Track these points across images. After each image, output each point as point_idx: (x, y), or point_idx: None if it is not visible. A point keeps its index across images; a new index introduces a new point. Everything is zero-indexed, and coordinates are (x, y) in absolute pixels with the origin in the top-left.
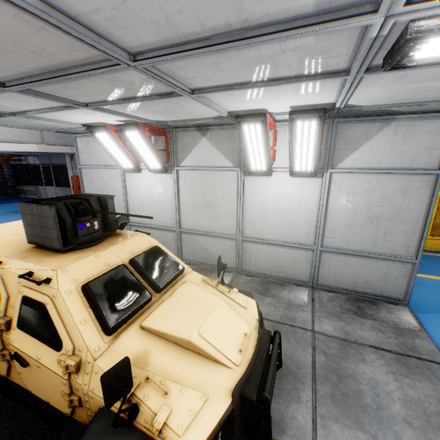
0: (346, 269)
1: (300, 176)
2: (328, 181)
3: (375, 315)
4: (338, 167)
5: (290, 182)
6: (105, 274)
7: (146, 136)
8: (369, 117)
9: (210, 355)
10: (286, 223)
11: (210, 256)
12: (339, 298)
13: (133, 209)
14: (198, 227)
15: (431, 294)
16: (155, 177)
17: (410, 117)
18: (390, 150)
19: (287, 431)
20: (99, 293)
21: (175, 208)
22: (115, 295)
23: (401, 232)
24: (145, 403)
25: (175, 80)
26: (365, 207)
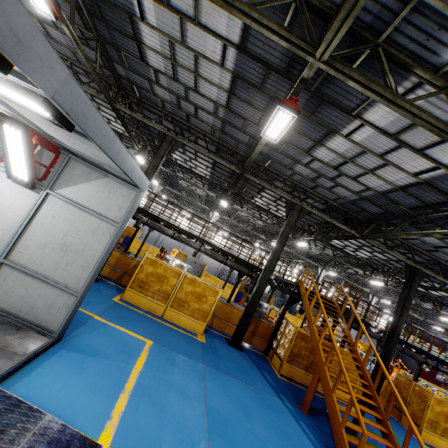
0: (20, 290)
1: (18, 183)
2: (43, 199)
3: None
4: (57, 192)
5: (10, 186)
6: None
7: None
8: (93, 166)
9: None
10: None
11: None
12: None
13: None
14: None
15: (106, 342)
16: None
17: (116, 179)
18: (98, 196)
19: None
20: None
21: None
22: None
23: (80, 266)
24: None
25: None
26: (62, 234)
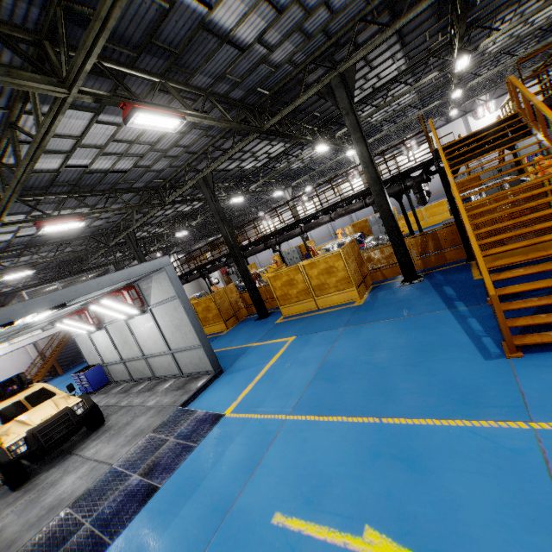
0: (187, 360)
1: (140, 315)
2: (151, 313)
3: (186, 386)
4: (151, 305)
5: (142, 318)
6: (10, 405)
7: (74, 319)
8: (144, 278)
9: (30, 423)
10: (154, 342)
11: (142, 373)
12: (184, 380)
13: (103, 355)
14: (129, 357)
15: (254, 357)
16: (100, 333)
17: (154, 274)
18: (160, 291)
19: (83, 450)
20: (4, 412)
21: (115, 349)
22: (11, 412)
23: (189, 331)
24: (3, 439)
25: (20, 328)
26: (171, 322)
